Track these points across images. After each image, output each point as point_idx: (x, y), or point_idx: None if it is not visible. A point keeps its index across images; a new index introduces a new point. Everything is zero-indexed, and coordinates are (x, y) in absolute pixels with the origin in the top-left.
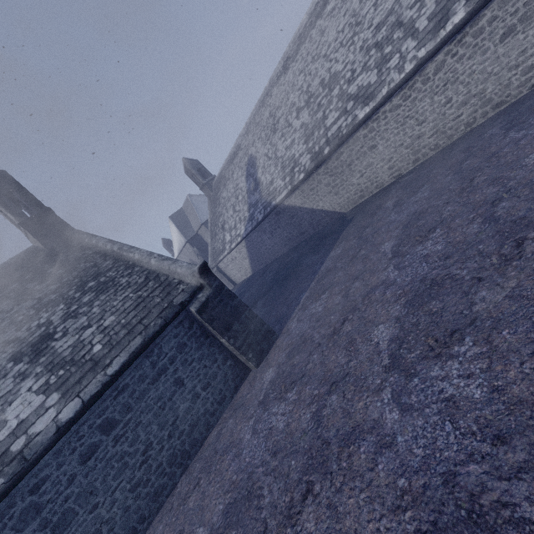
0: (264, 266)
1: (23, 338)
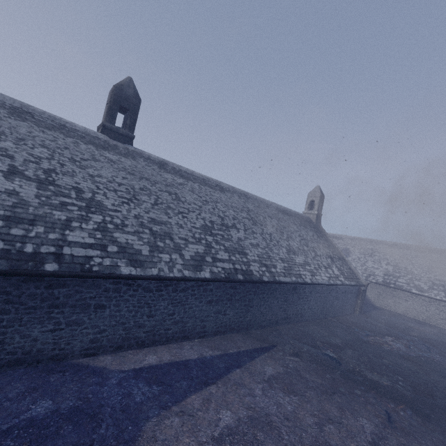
0: None
1: (326, 251)
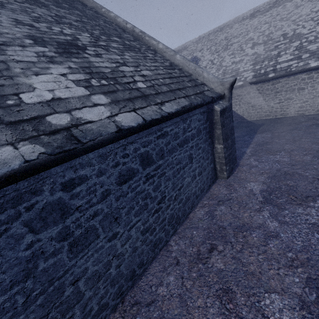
0: None
1: (43, 30)
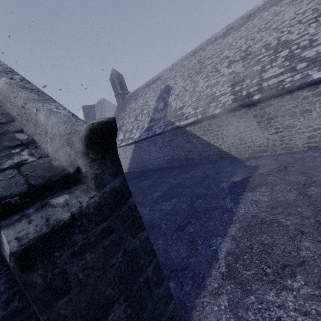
0: (139, 170)
1: None
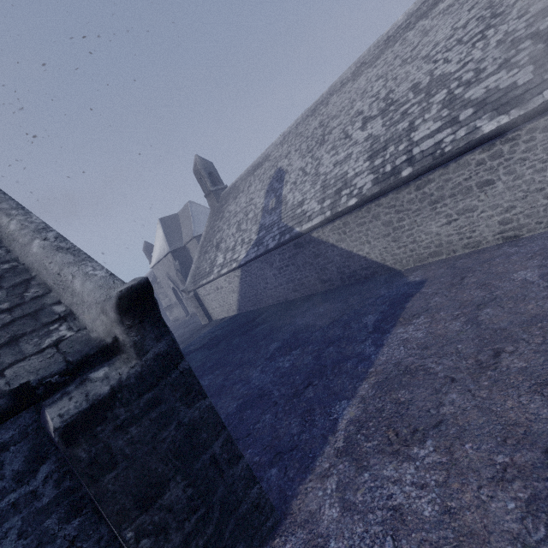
0: (255, 309)
1: None
